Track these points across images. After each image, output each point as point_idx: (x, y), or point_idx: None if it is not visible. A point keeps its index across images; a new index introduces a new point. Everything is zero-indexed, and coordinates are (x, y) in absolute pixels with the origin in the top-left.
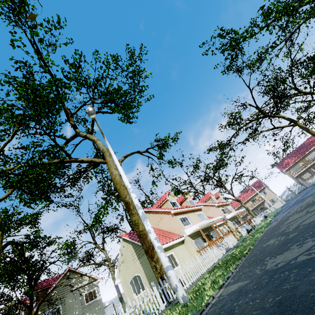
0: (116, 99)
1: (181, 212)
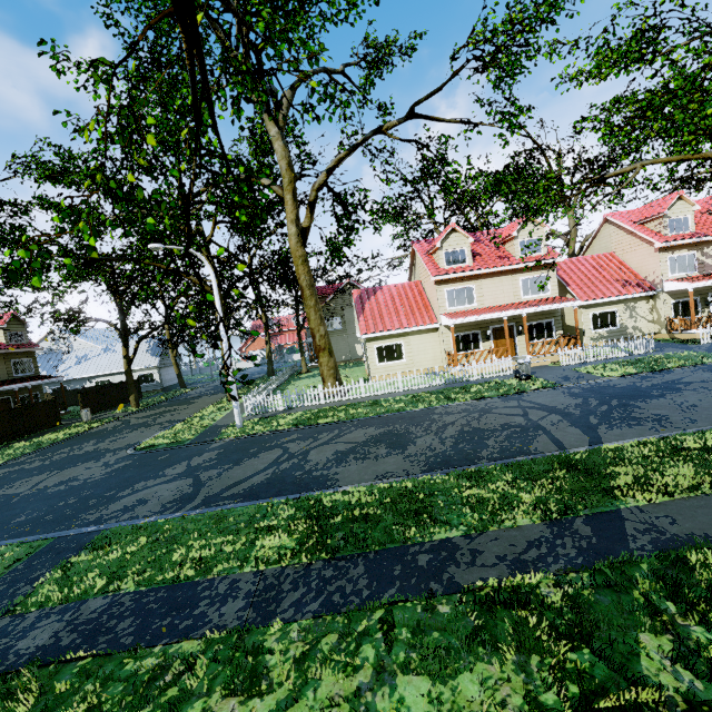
0: None
1: (464, 278)
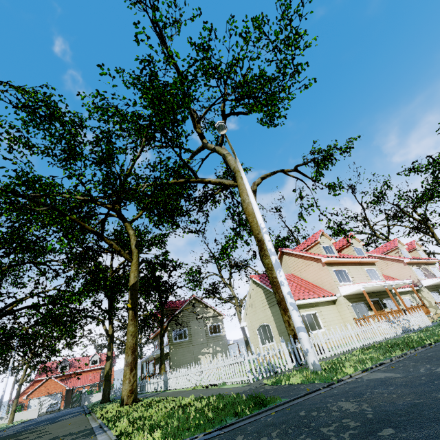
0: (256, 91)
1: (338, 263)
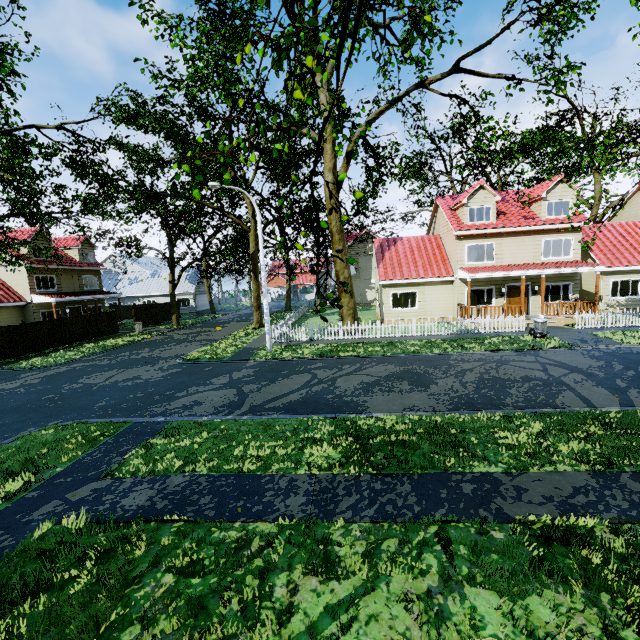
0: None
1: (485, 235)
